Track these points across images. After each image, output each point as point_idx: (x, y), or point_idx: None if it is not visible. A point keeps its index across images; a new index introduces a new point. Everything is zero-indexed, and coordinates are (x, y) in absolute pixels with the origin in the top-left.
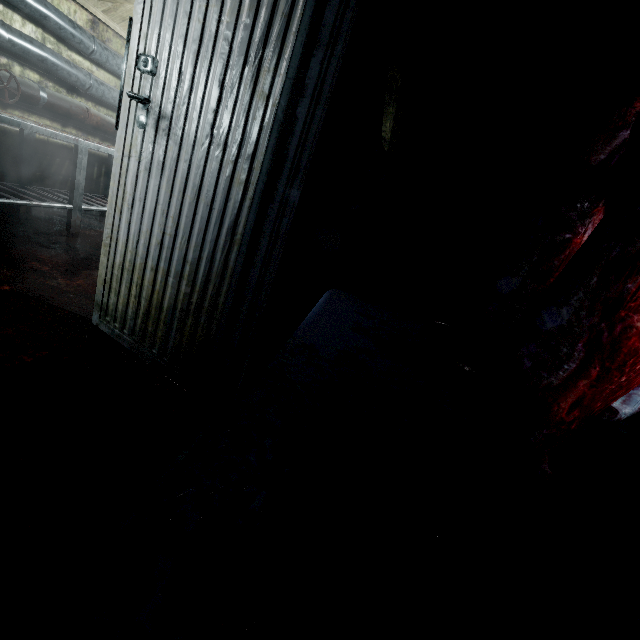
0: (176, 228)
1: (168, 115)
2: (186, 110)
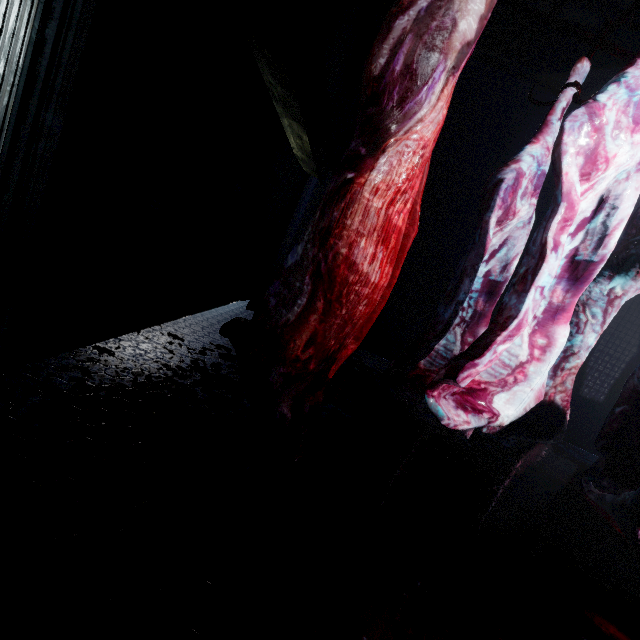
0: None
1: None
2: None
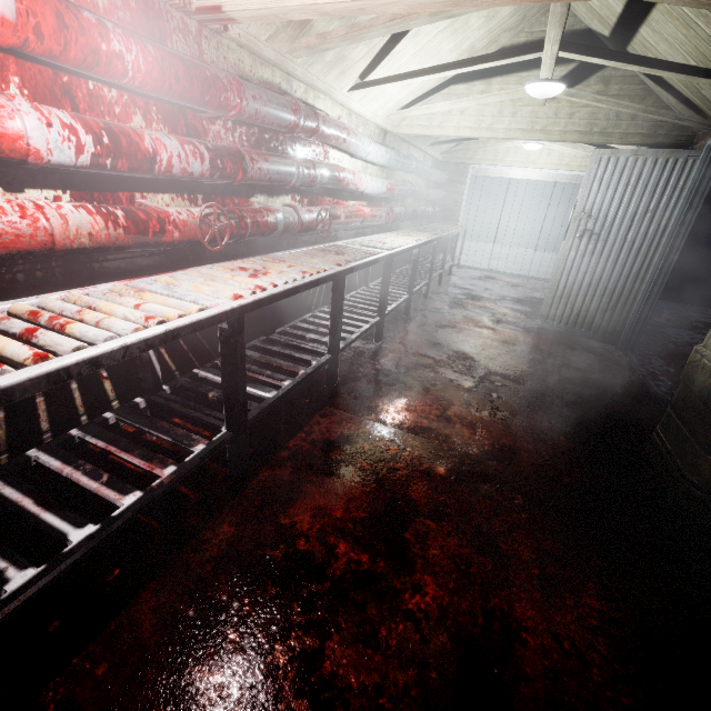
0: (600, 276)
1: (597, 233)
2: (609, 231)
